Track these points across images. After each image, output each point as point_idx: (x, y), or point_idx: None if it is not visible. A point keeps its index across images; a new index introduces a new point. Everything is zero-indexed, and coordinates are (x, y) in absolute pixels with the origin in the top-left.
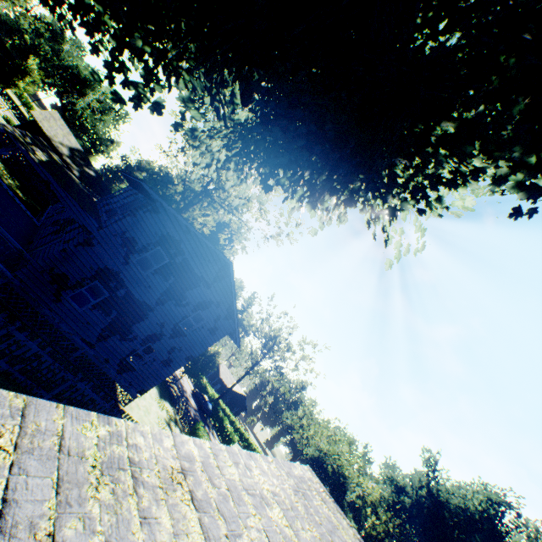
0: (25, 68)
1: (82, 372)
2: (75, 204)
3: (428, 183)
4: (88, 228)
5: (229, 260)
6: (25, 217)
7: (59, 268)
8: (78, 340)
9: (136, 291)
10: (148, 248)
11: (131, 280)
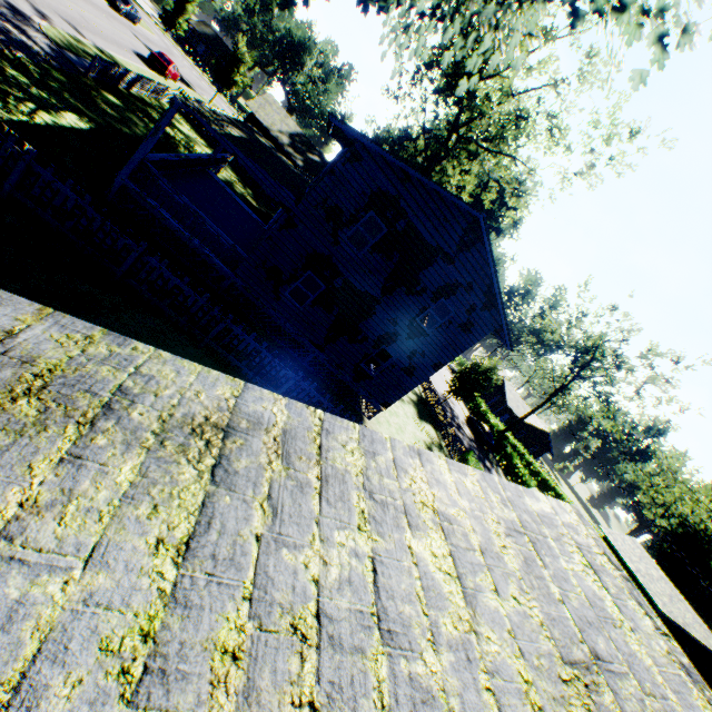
0: (237, 56)
1: (319, 378)
2: (266, 176)
3: None
4: (285, 204)
5: (477, 211)
6: (251, 221)
7: (270, 260)
8: (306, 342)
9: (355, 279)
10: (357, 217)
11: (346, 265)
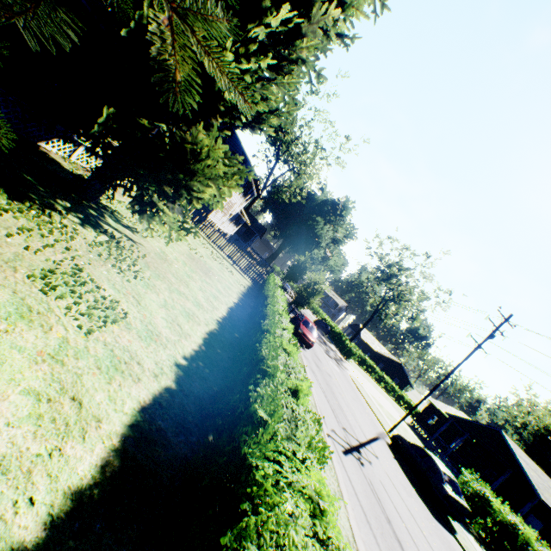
0: None
1: None
2: None
3: None
4: None
5: None
6: None
7: None
8: None
9: None
10: None
11: None
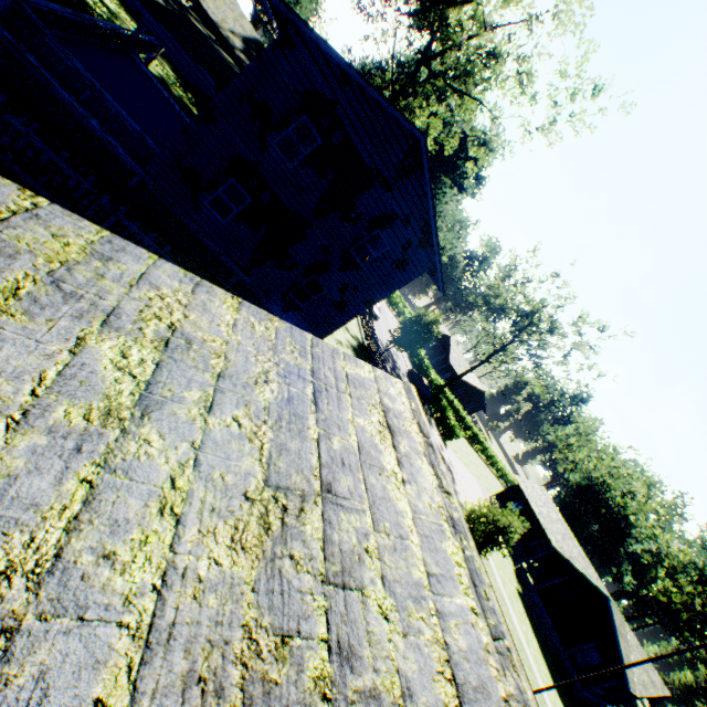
0: None
1: None
2: (179, 49)
3: None
4: (204, 90)
5: (419, 131)
6: (183, 124)
7: (187, 159)
8: (229, 262)
9: (284, 196)
10: (288, 120)
11: (275, 178)
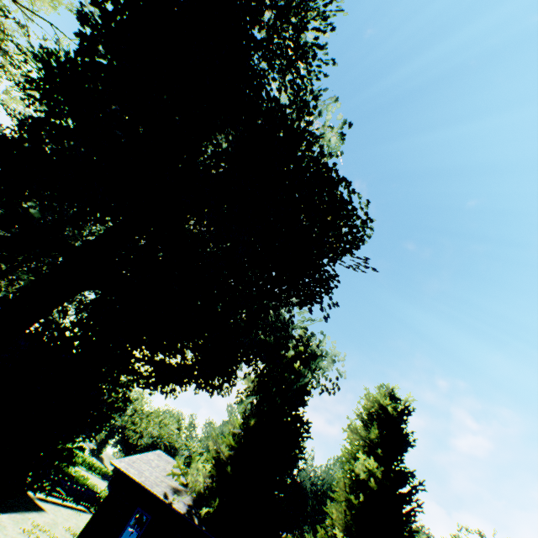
0: None
1: None
2: None
3: (182, 390)
4: None
5: None
6: None
7: None
8: None
9: None
10: None
11: None
